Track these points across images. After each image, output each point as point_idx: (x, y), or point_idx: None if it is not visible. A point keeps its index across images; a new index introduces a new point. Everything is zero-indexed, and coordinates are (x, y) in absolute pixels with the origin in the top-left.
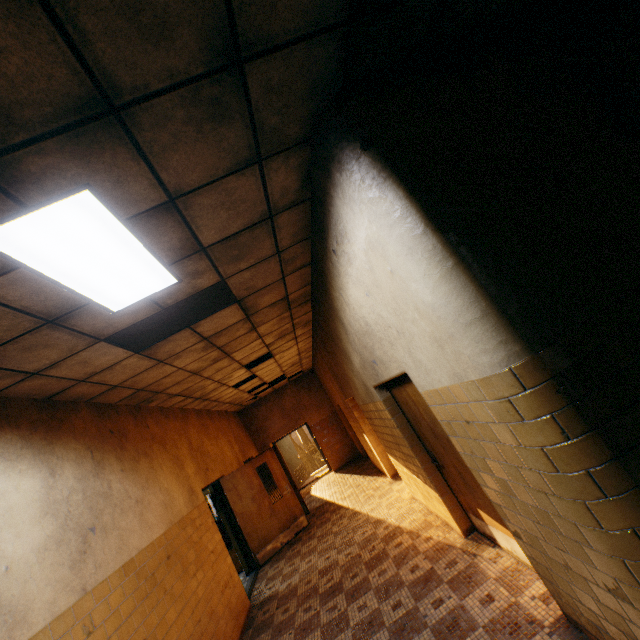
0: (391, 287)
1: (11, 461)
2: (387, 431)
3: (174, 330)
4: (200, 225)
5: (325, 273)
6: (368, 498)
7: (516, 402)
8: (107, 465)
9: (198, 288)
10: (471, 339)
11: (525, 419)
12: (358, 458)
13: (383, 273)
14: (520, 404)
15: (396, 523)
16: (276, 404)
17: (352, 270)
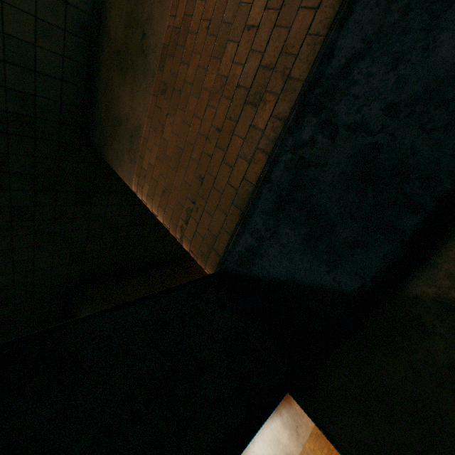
0: None
1: (272, 417)
2: None
3: None
4: None
5: None
6: None
7: None
8: (291, 402)
9: None
10: None
11: None
12: None
13: None
14: None
15: None
16: None
17: None
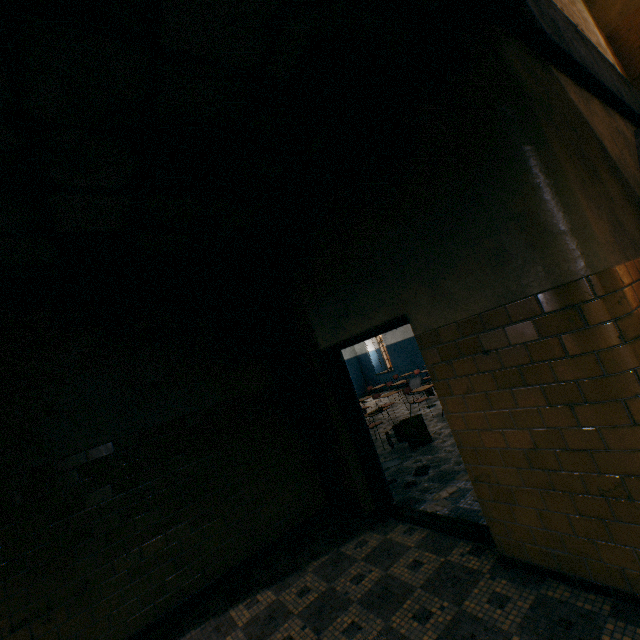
0: None
1: None
2: None
3: None
4: None
5: None
6: None
7: None
8: None
9: None
10: None
11: None
12: None
13: None
14: None
15: None
16: None
17: None
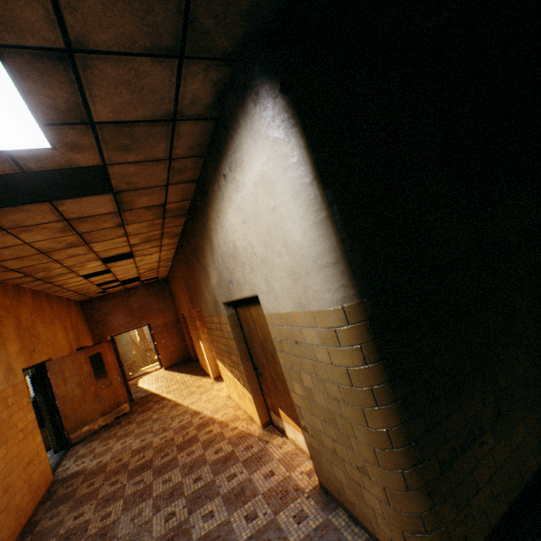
0: (269, 221)
1: None
2: (224, 341)
3: (29, 201)
4: (96, 95)
5: (209, 194)
6: (191, 393)
7: (340, 332)
8: None
9: (73, 163)
10: (322, 278)
11: (342, 346)
12: (189, 360)
13: (266, 207)
14: (342, 334)
15: (211, 415)
16: (124, 302)
17: (237, 197)
